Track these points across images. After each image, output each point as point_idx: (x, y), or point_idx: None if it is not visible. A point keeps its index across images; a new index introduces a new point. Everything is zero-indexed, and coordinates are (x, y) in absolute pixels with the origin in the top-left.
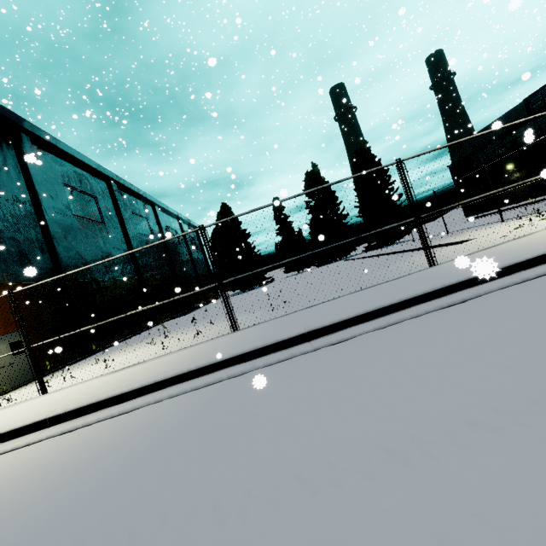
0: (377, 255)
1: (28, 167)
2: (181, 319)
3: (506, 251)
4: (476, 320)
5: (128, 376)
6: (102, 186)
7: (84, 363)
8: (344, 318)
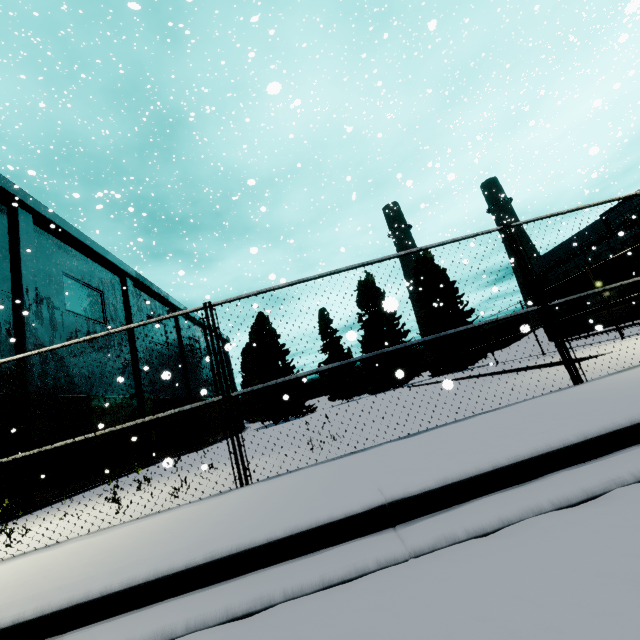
0: (453, 379)
1: (20, 248)
2: (184, 458)
3: None
4: None
5: (4, 582)
6: (115, 281)
7: (11, 525)
8: (468, 473)
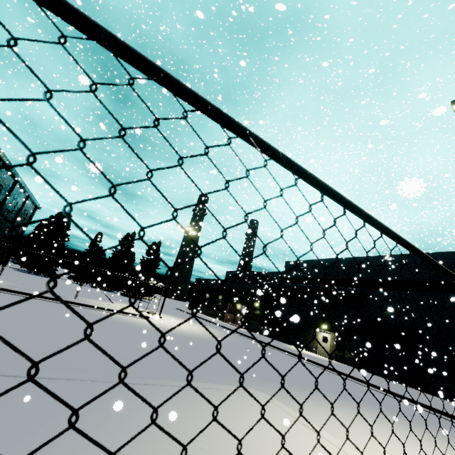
0: (107, 296)
1: None
2: None
3: (88, 302)
4: (44, 302)
5: None
6: None
7: None
8: (26, 292)
